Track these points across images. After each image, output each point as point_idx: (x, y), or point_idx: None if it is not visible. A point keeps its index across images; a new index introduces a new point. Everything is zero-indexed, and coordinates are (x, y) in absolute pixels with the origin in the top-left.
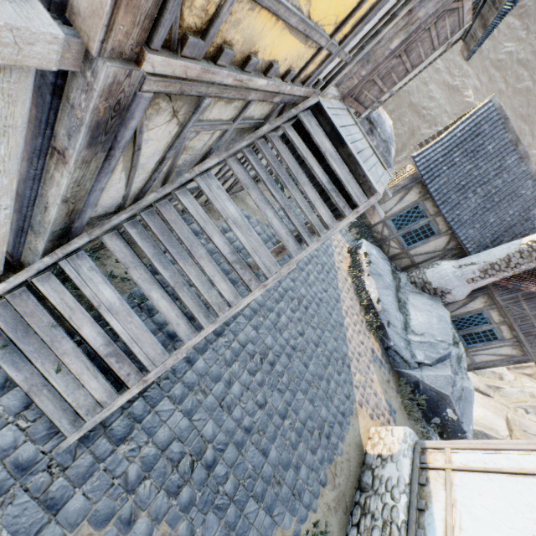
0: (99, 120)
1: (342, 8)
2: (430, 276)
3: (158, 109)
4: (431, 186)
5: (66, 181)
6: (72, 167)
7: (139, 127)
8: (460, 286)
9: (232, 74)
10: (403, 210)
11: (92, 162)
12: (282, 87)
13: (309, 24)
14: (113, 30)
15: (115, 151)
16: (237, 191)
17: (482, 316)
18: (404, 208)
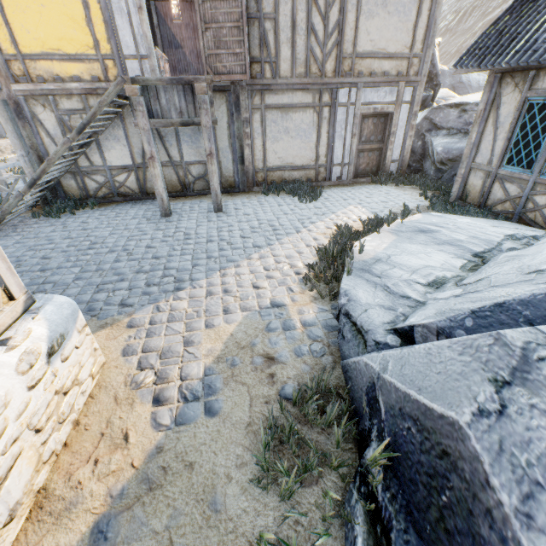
0: (15, 109)
1: (85, 43)
2: None
3: (35, 105)
4: (503, 57)
5: (24, 137)
6: (21, 130)
7: (32, 112)
8: None
9: (51, 84)
10: (510, 133)
11: (27, 128)
12: (97, 85)
13: (69, 55)
14: (3, 83)
15: (31, 123)
16: (205, 192)
17: None
18: (509, 127)
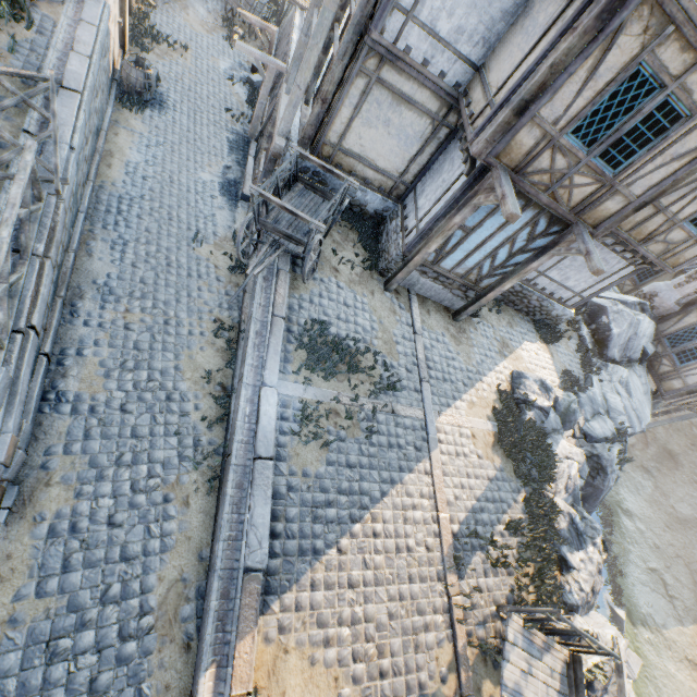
0: None
1: None
2: (644, 288)
3: None
4: None
5: None
6: None
7: None
8: (667, 290)
9: None
10: None
11: None
12: None
13: None
14: None
15: None
16: None
17: (696, 331)
18: None
